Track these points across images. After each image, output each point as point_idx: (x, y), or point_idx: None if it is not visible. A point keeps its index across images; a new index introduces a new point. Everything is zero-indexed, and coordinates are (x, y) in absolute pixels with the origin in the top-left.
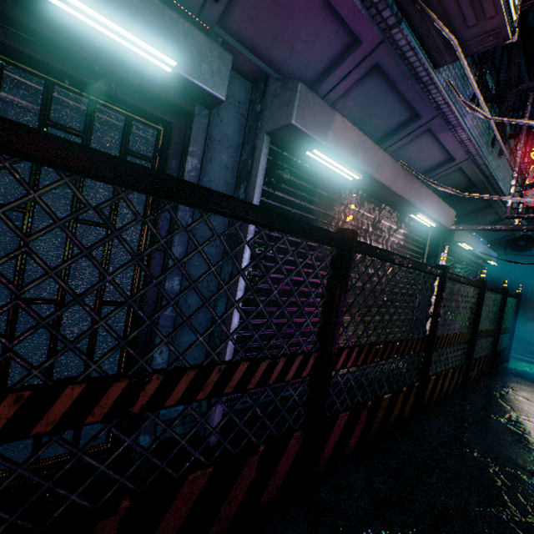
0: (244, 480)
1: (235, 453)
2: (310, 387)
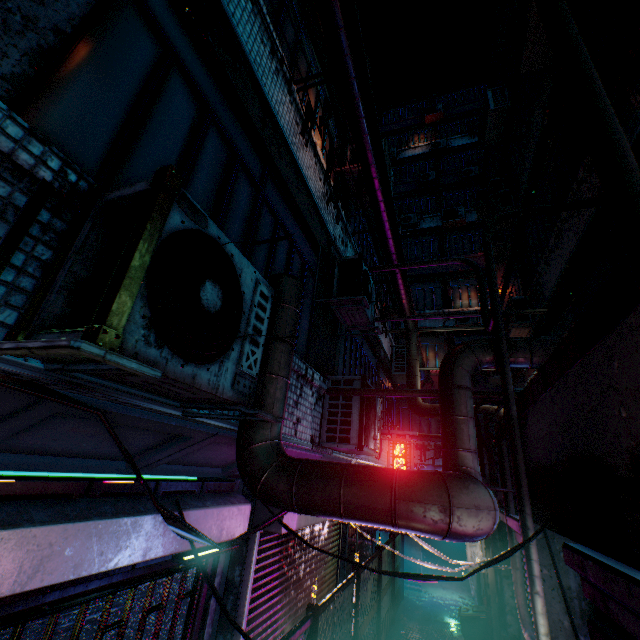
0: None
1: None
2: None
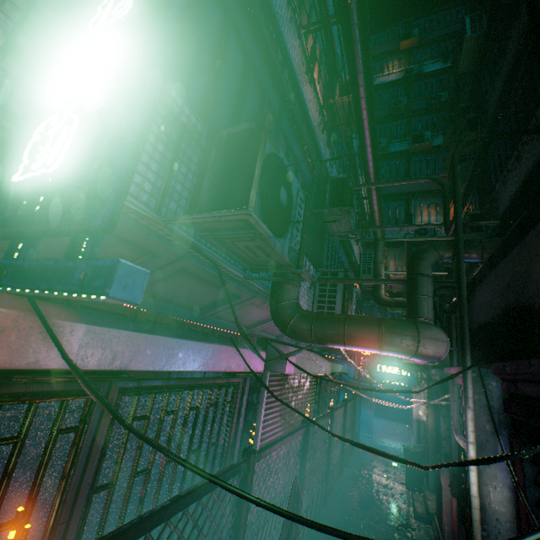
0: None
1: None
2: None
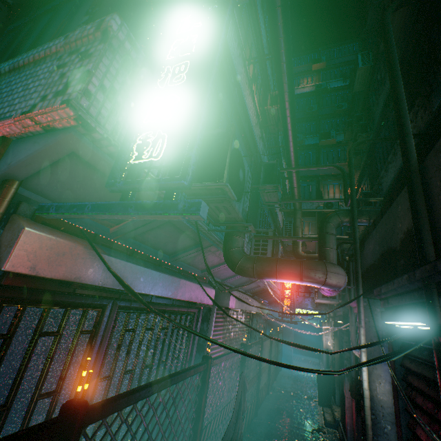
0: None
1: None
2: None
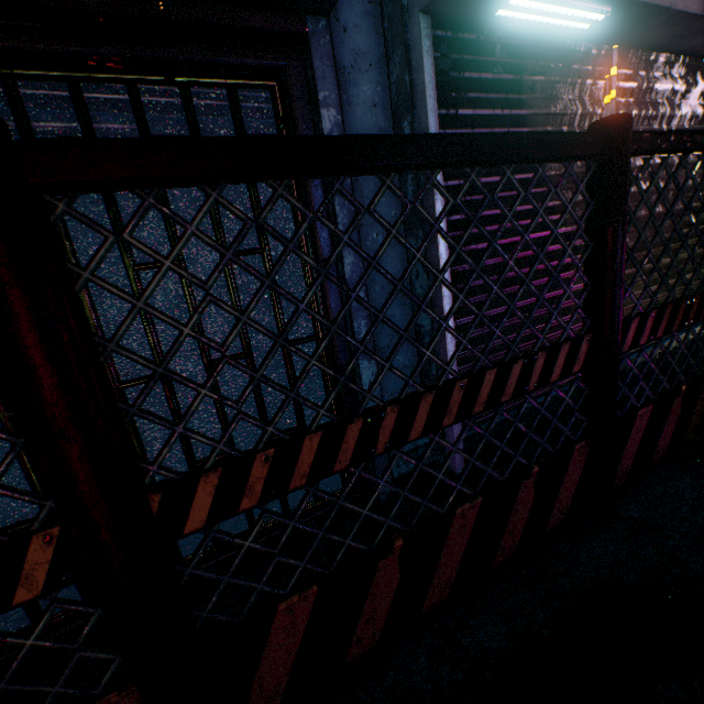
0: (521, 507)
1: (503, 479)
2: (587, 384)
